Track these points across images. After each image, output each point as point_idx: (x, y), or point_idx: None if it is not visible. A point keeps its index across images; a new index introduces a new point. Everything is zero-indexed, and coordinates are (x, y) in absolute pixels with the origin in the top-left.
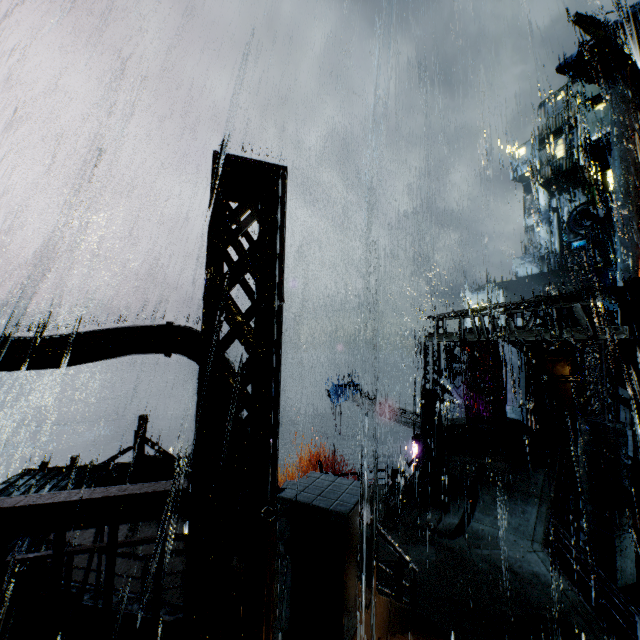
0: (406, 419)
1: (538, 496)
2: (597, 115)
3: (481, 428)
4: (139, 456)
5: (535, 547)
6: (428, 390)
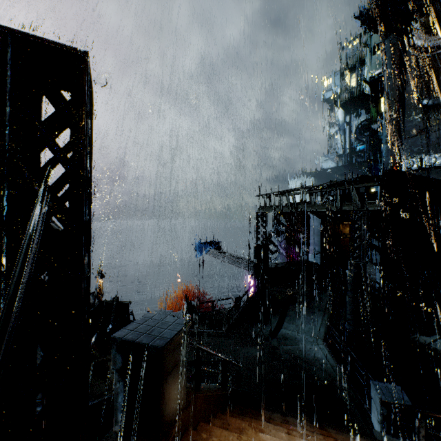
0: (244, 264)
1: (323, 310)
2: (378, 58)
3: (292, 269)
4: None
5: (318, 342)
6: (258, 245)
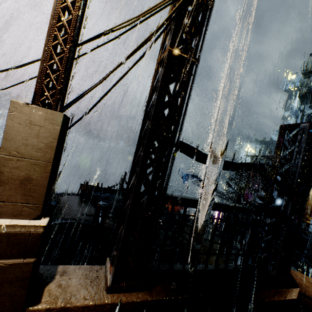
0: (225, 196)
1: None
2: None
3: None
4: (122, 188)
5: None
6: (240, 187)
